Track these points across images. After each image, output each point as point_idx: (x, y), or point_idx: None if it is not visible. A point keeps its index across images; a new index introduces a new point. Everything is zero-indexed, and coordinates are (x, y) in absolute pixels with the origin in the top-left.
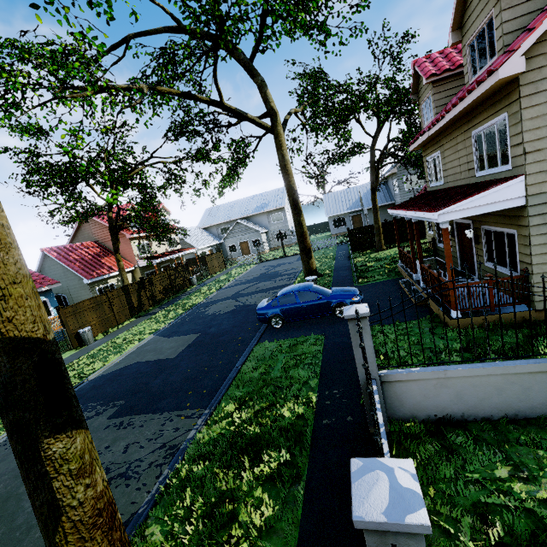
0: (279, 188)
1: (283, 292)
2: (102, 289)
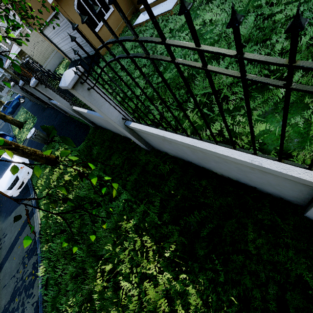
0: None
1: (2, 109)
2: None
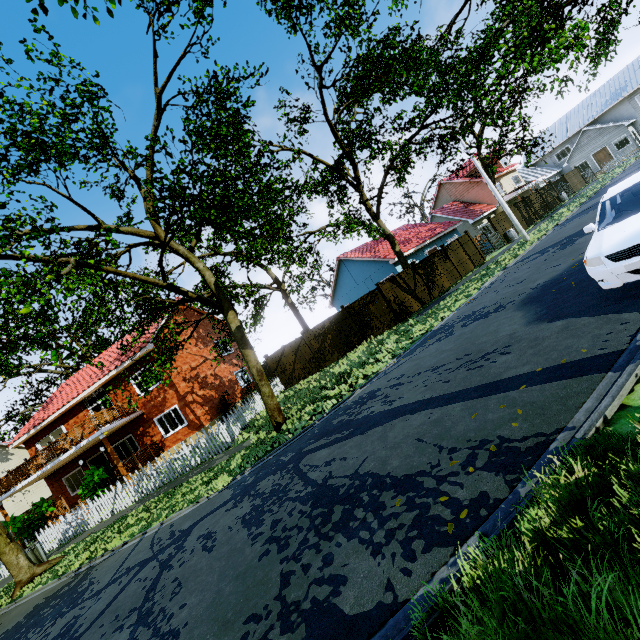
0: (637, 58)
1: None
2: (480, 228)
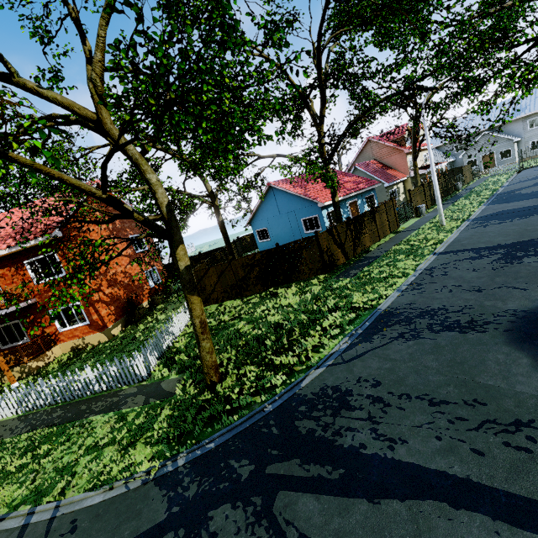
0: None
1: None
2: (390, 192)
